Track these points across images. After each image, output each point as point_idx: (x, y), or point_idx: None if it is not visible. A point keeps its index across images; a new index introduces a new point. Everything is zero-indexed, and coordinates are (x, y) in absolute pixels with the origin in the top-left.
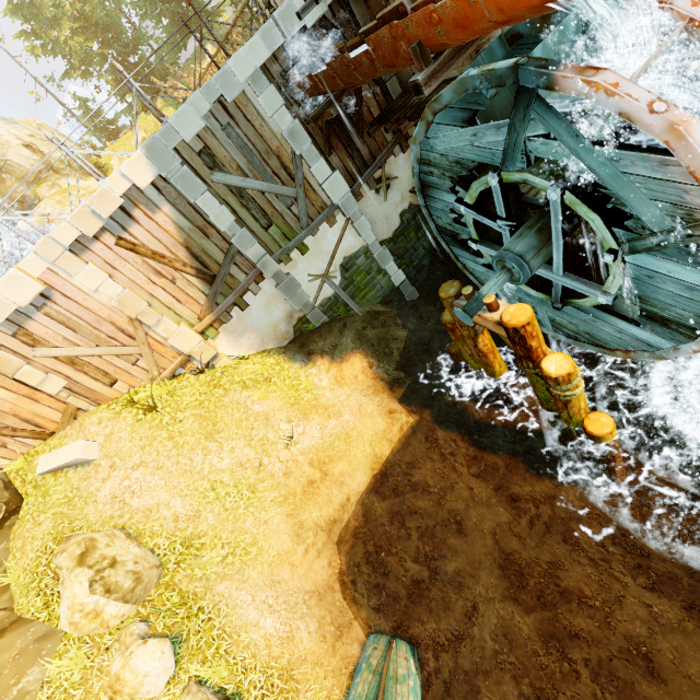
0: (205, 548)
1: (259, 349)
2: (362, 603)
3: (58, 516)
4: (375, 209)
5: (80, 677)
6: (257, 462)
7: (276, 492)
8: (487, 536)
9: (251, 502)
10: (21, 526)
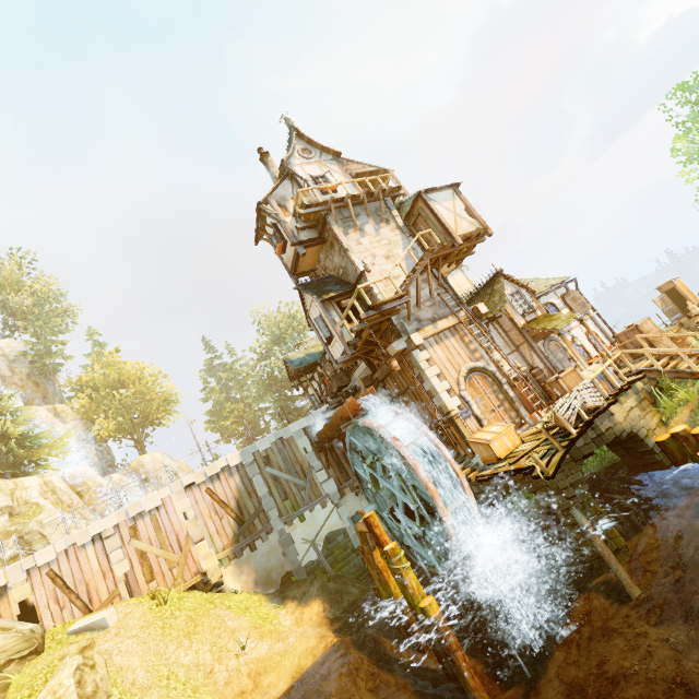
0: None
1: (251, 589)
2: None
3: None
4: (354, 504)
5: None
6: (210, 667)
7: (211, 696)
8: None
9: (189, 698)
10: (38, 659)
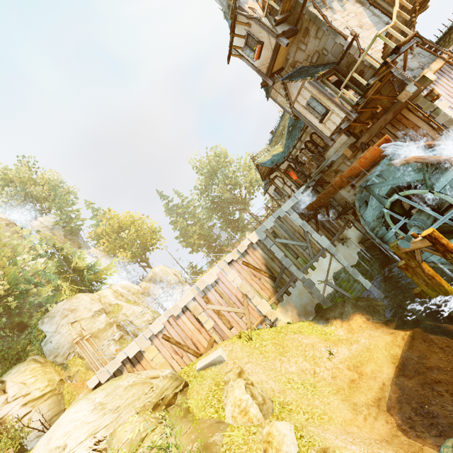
0: (292, 412)
1: (297, 320)
2: (424, 435)
3: (214, 377)
4: (343, 251)
5: (243, 442)
6: (312, 370)
7: (329, 387)
8: None
9: (314, 392)
10: (192, 389)
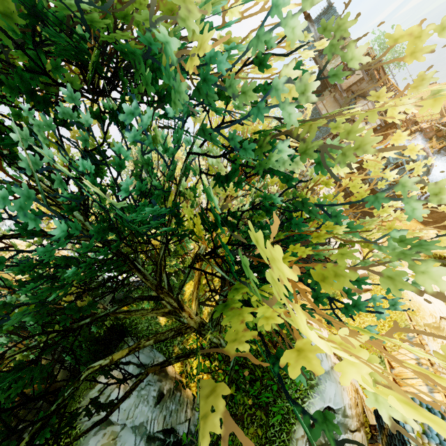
0: None
1: None
2: None
3: None
4: None
5: None
6: None
7: None
8: None
9: None
10: None
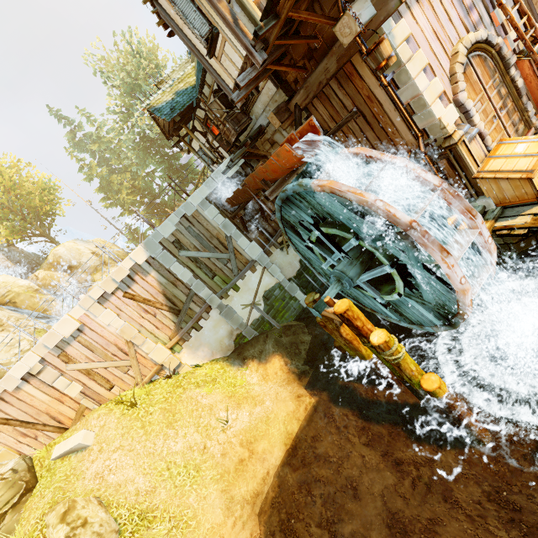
0: (156, 521)
1: (210, 358)
2: None
3: (57, 489)
4: (282, 259)
5: None
6: (202, 445)
7: (214, 471)
8: (377, 498)
9: (195, 480)
10: (31, 501)
